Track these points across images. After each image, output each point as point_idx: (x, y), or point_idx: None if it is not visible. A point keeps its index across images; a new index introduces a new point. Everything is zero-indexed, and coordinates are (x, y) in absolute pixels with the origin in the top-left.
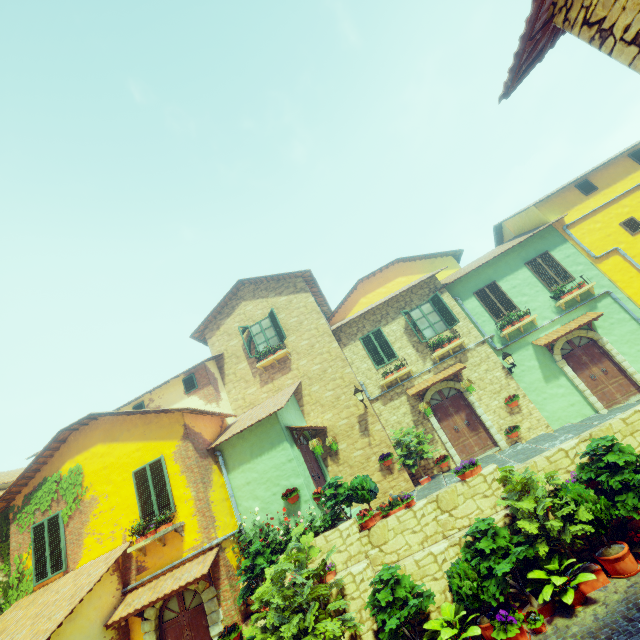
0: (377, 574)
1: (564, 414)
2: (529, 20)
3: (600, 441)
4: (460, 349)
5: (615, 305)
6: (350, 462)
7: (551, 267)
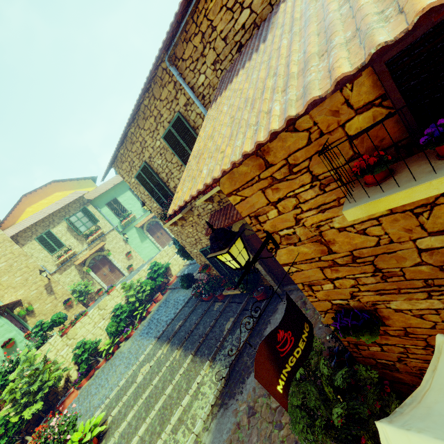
0: (75, 347)
1: (149, 254)
2: (105, 172)
3: (153, 263)
4: (102, 235)
5: None
6: (44, 312)
7: None
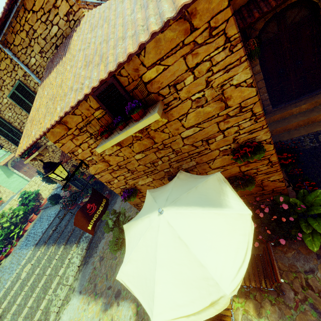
0: None
1: (19, 186)
2: None
3: (22, 193)
4: None
5: None
6: None
7: None
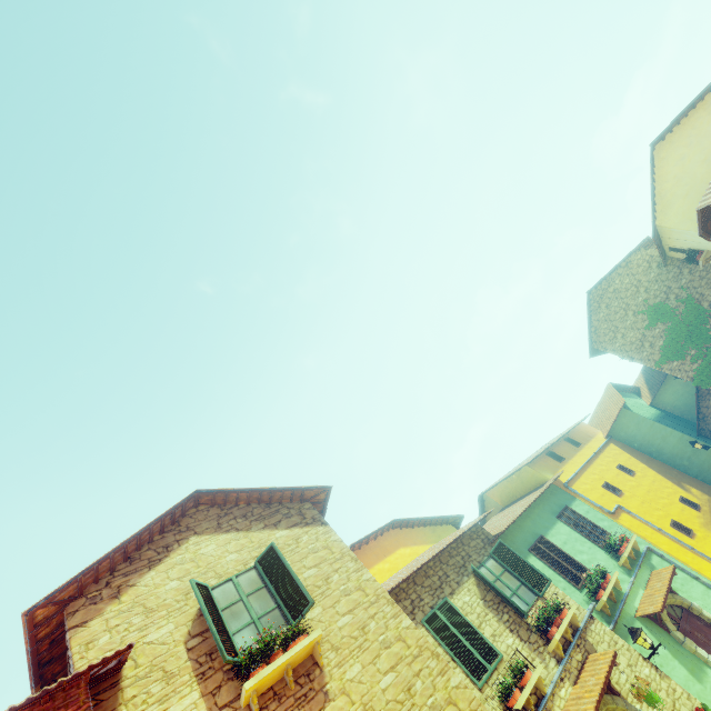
0: None
1: None
2: None
3: None
4: (573, 630)
5: (665, 562)
6: None
7: (582, 521)
